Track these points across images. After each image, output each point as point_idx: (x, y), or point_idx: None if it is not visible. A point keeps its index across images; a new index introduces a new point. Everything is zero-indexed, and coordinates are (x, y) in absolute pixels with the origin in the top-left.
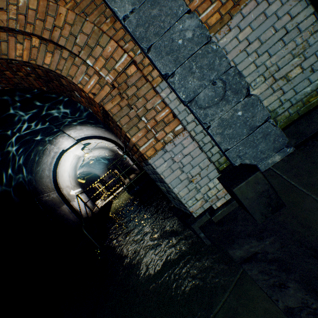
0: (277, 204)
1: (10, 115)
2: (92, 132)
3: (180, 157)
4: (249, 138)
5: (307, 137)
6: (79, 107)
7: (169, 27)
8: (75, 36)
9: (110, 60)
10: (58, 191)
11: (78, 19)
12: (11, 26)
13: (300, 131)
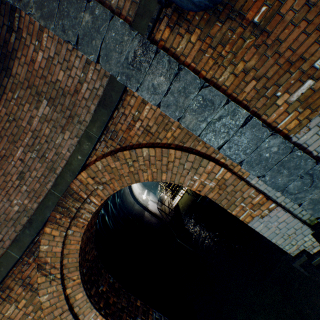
0: None
1: None
2: None
3: (276, 224)
4: None
5: None
6: None
7: (256, 147)
8: (183, 164)
9: (211, 173)
10: (137, 202)
11: (183, 154)
12: (141, 168)
13: None
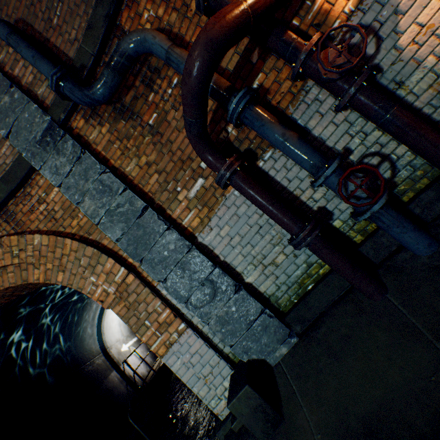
0: (275, 419)
1: (40, 292)
2: None
3: (189, 356)
4: (250, 332)
5: (311, 321)
6: None
7: (154, 242)
8: (79, 259)
9: (110, 274)
10: (104, 352)
11: (81, 246)
12: (29, 261)
13: (301, 316)
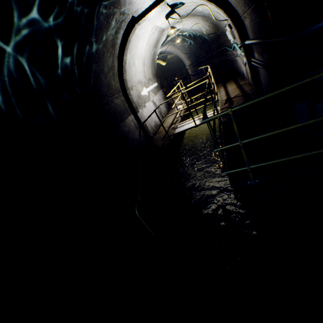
0: None
1: None
2: None
3: None
4: None
5: None
6: None
7: None
8: None
9: None
10: (124, 93)
11: None
12: None
13: None
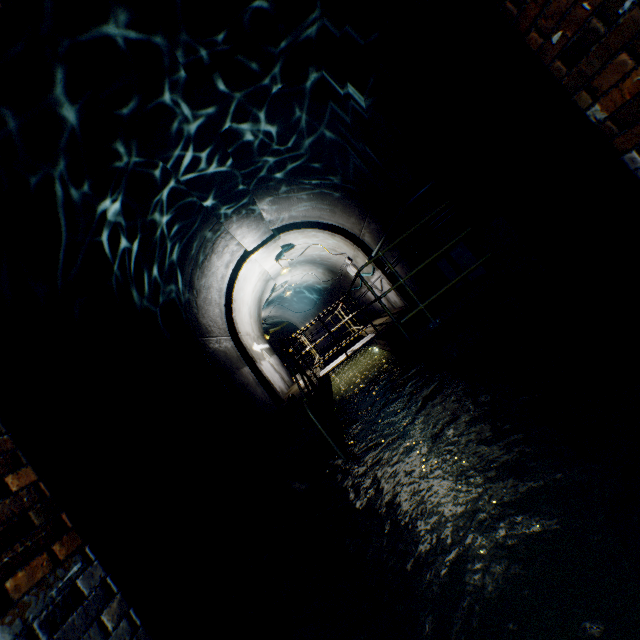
0: None
1: (164, 108)
2: (306, 211)
3: None
4: None
5: None
6: (297, 122)
7: None
8: None
9: None
10: (234, 338)
11: None
12: None
13: None
